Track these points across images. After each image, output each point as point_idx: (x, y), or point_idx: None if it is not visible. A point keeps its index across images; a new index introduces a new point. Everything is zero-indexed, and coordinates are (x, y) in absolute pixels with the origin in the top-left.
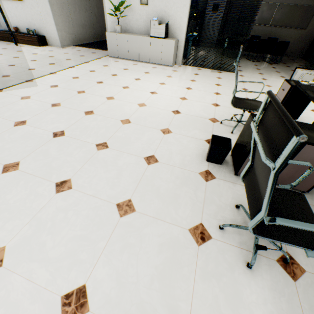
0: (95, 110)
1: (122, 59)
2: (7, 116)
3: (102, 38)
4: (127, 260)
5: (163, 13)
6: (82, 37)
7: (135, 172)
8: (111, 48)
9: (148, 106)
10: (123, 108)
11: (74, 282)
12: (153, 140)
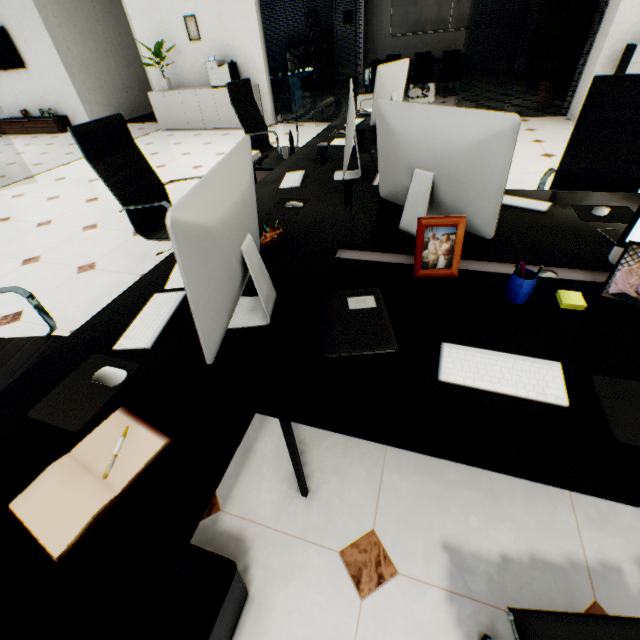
0: (102, 197)
1: (181, 131)
2: None
3: None
4: (67, 296)
5: (225, 47)
6: (129, 107)
7: (114, 243)
8: (161, 116)
9: (178, 183)
10: None
11: (15, 310)
12: None
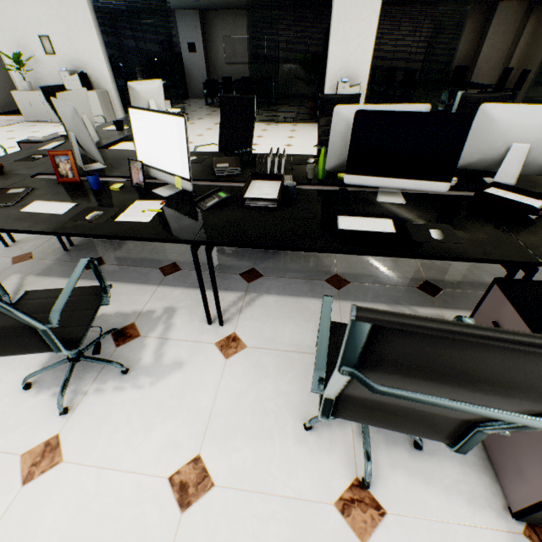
0: None
1: (45, 123)
2: None
3: None
4: None
5: (77, 62)
6: (1, 103)
7: None
8: (25, 110)
9: None
10: None
11: None
12: None
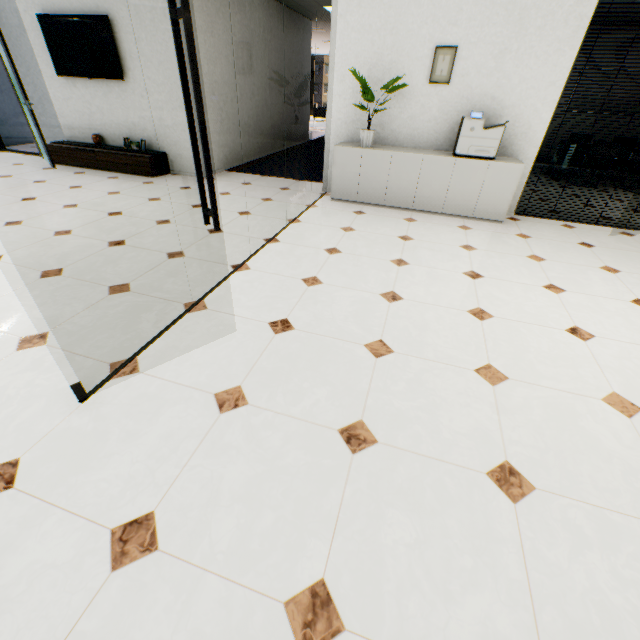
0: (515, 459)
1: (365, 205)
2: (224, 547)
3: (274, 149)
4: None
5: (486, 100)
6: (241, 149)
7: None
8: (340, 180)
9: None
10: (589, 434)
11: None
12: None
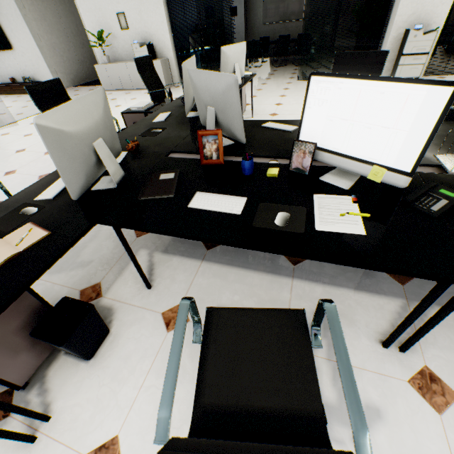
0: None
1: (118, 91)
2: None
3: None
4: None
5: (145, 34)
6: (84, 75)
7: None
8: (103, 81)
9: None
10: None
11: None
12: None
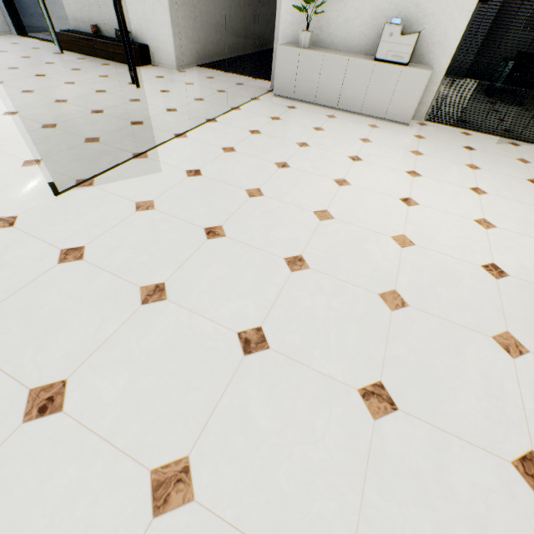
0: (307, 255)
1: (300, 102)
2: (118, 264)
3: (245, 50)
4: None
5: (411, 7)
6: (213, 48)
7: None
8: (281, 78)
9: (420, 247)
10: (366, 251)
11: None
12: (496, 379)
